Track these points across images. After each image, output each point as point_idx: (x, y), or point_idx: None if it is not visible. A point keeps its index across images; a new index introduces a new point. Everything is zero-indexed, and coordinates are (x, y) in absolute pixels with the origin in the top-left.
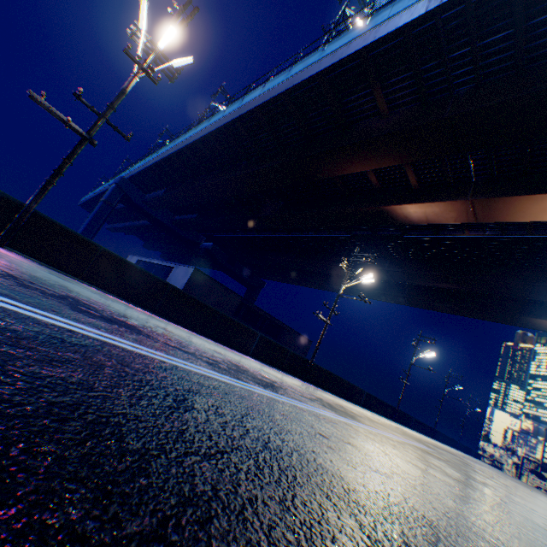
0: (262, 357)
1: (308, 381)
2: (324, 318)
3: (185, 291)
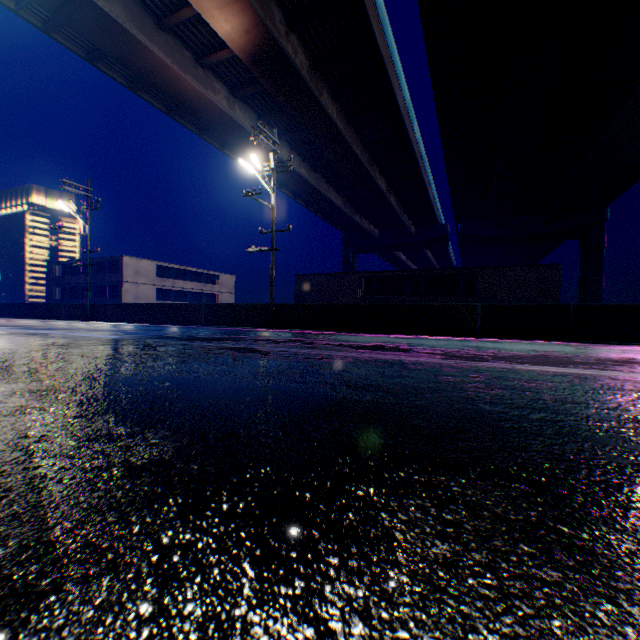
0: (217, 323)
1: (291, 328)
2: (258, 249)
3: (298, 299)
